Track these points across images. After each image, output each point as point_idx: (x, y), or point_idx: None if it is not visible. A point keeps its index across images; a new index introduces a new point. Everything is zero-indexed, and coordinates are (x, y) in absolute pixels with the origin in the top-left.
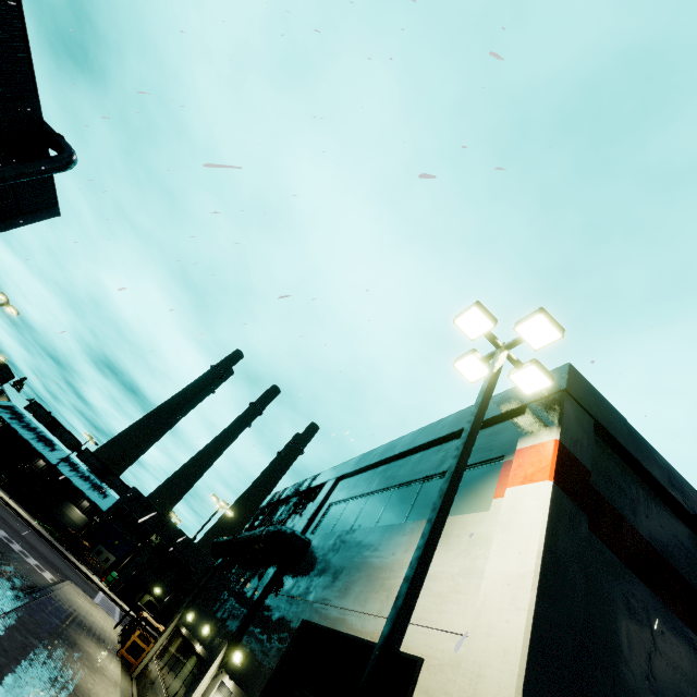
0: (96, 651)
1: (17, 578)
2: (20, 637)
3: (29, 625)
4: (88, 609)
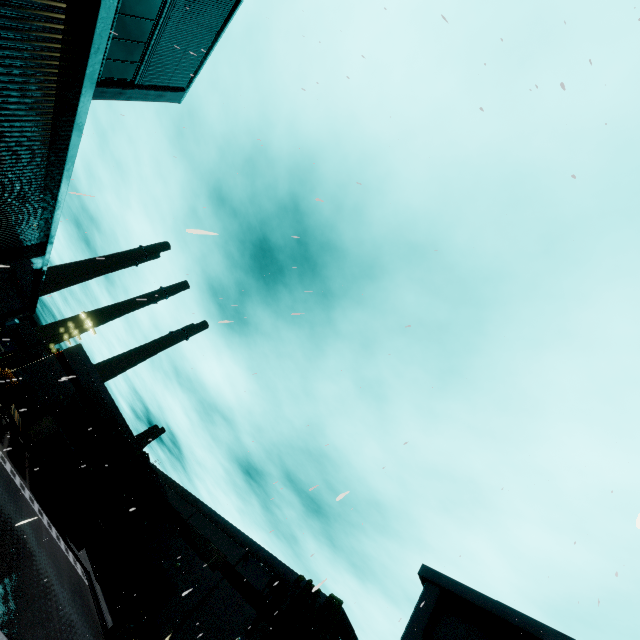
0: None
1: None
2: None
3: None
4: None
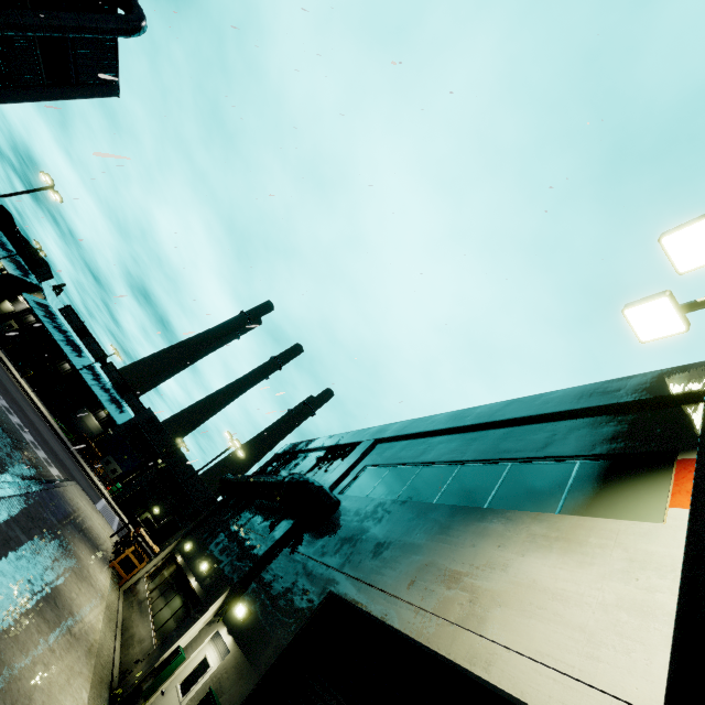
0: (88, 558)
1: (21, 466)
2: (5, 528)
3: (20, 517)
4: (88, 513)
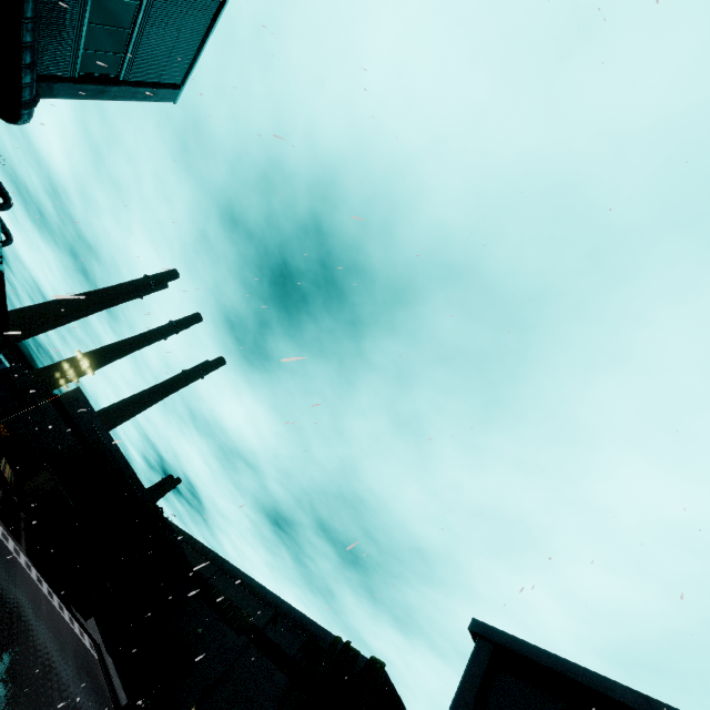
0: None
1: None
2: None
3: None
4: None
